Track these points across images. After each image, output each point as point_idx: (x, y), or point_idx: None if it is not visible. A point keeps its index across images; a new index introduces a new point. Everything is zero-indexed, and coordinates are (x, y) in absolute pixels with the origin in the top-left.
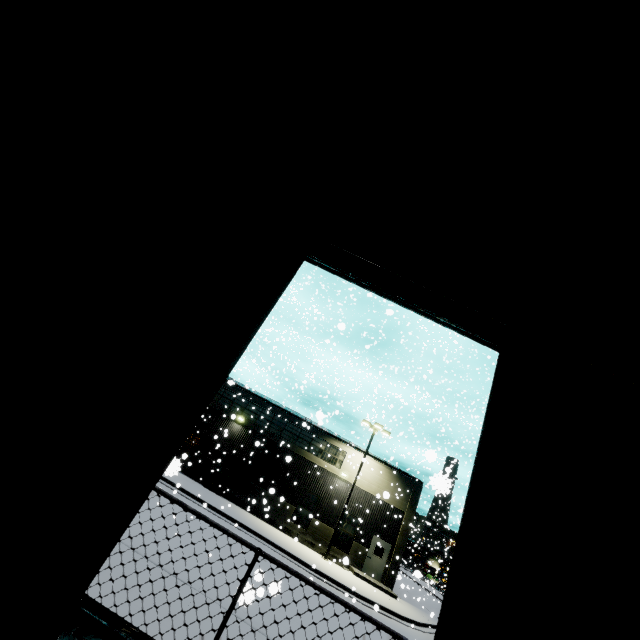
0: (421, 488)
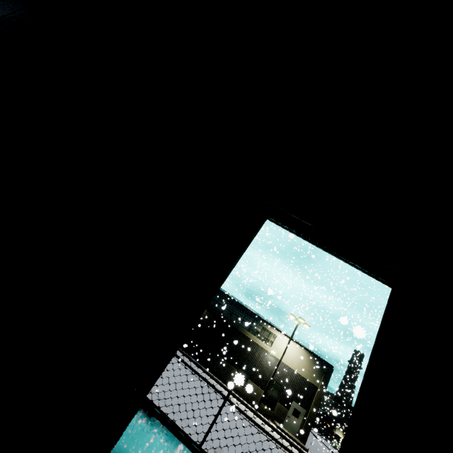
0: (332, 371)
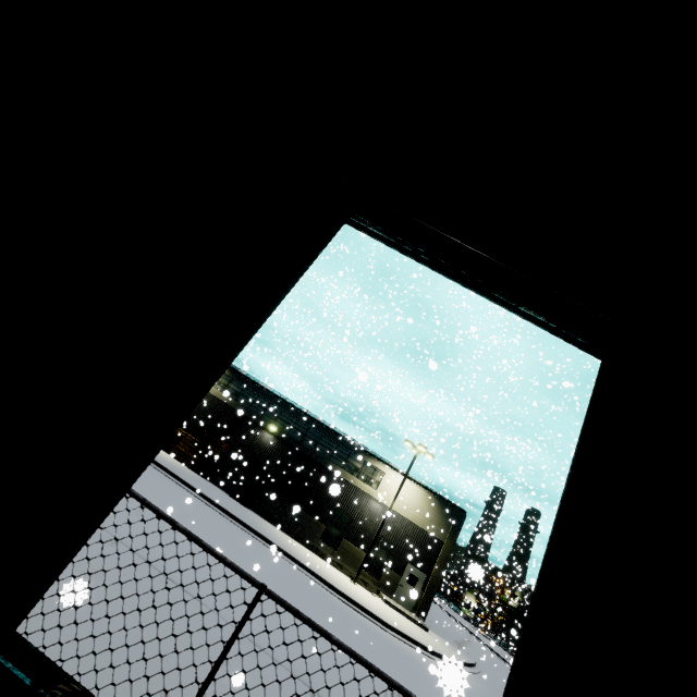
0: (464, 518)
